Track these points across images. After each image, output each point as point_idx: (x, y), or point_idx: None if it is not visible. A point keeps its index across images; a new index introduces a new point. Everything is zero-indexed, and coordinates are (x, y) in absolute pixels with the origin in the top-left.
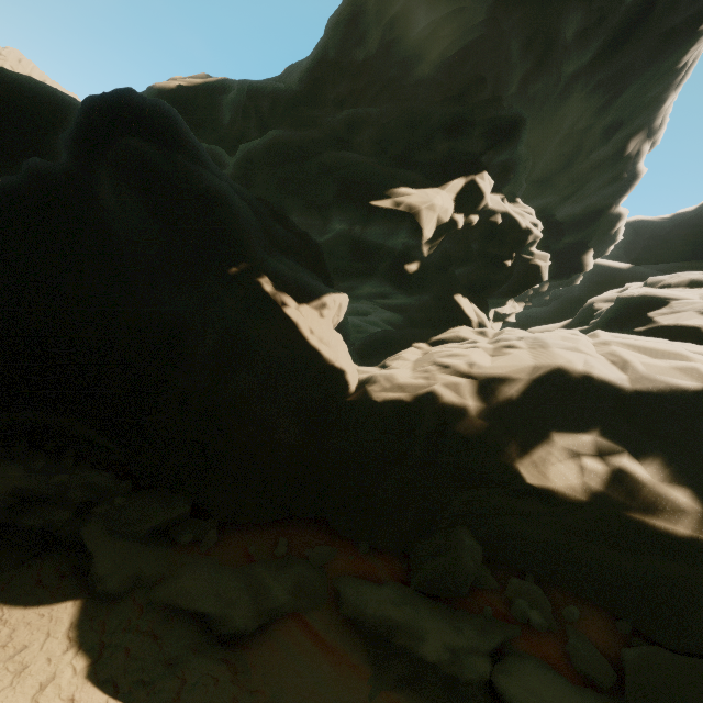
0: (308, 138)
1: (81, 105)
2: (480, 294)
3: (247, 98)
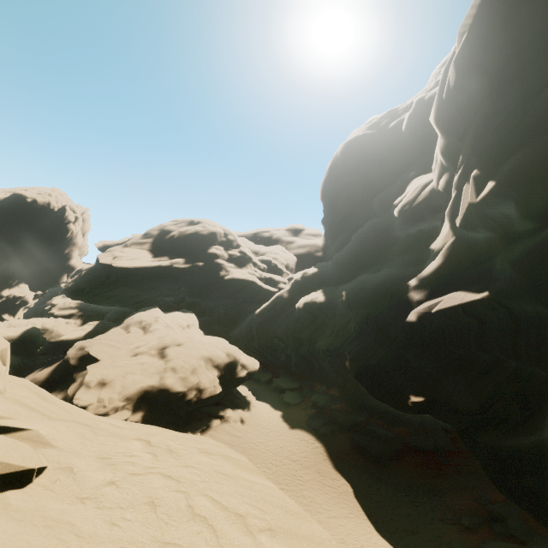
0: None
1: None
2: (12, 310)
3: None
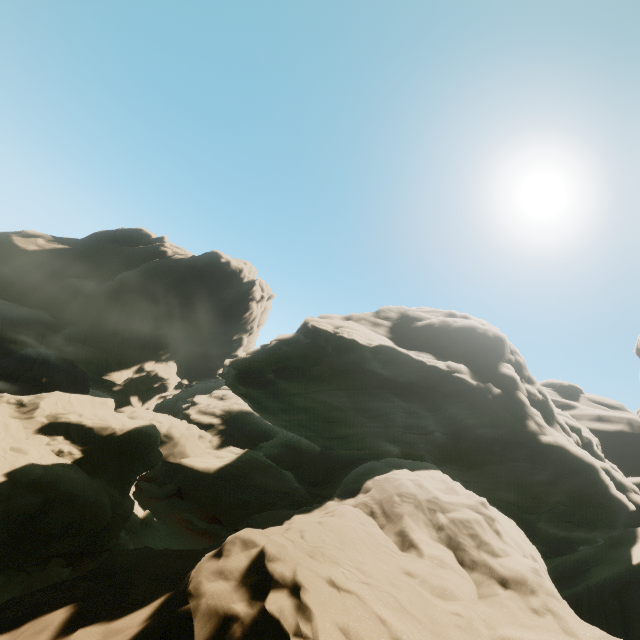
0: (93, 341)
1: (27, 354)
2: (146, 393)
3: (74, 292)
